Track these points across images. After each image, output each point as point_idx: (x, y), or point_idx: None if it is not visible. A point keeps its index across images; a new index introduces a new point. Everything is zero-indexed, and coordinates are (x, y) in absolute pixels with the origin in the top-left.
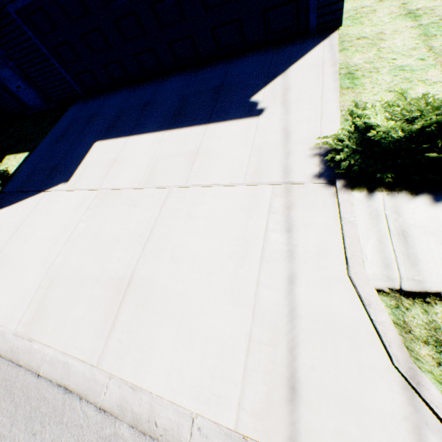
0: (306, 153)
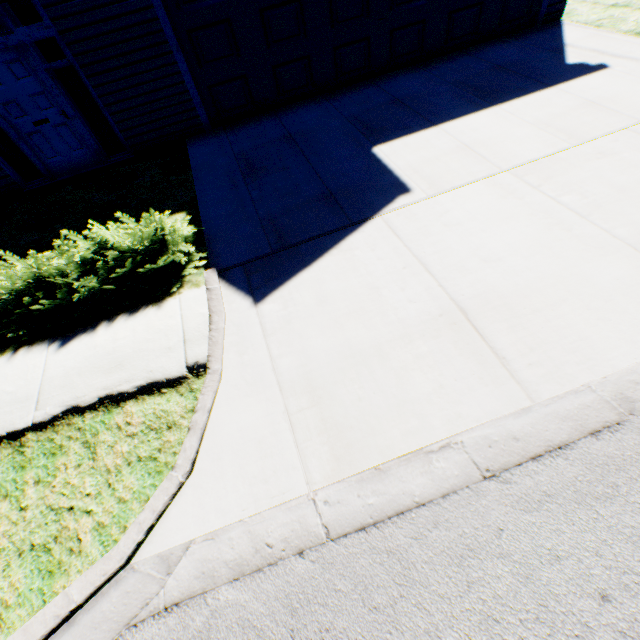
0: None
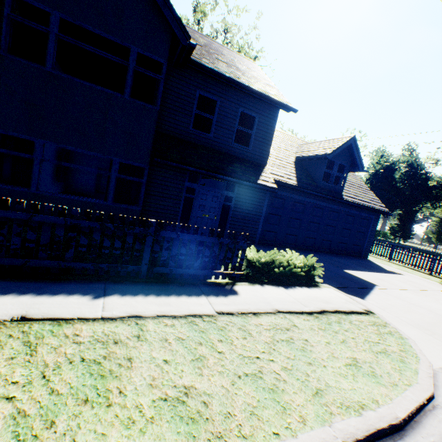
0: (441, 285)
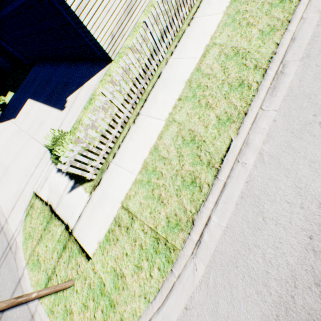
0: None
